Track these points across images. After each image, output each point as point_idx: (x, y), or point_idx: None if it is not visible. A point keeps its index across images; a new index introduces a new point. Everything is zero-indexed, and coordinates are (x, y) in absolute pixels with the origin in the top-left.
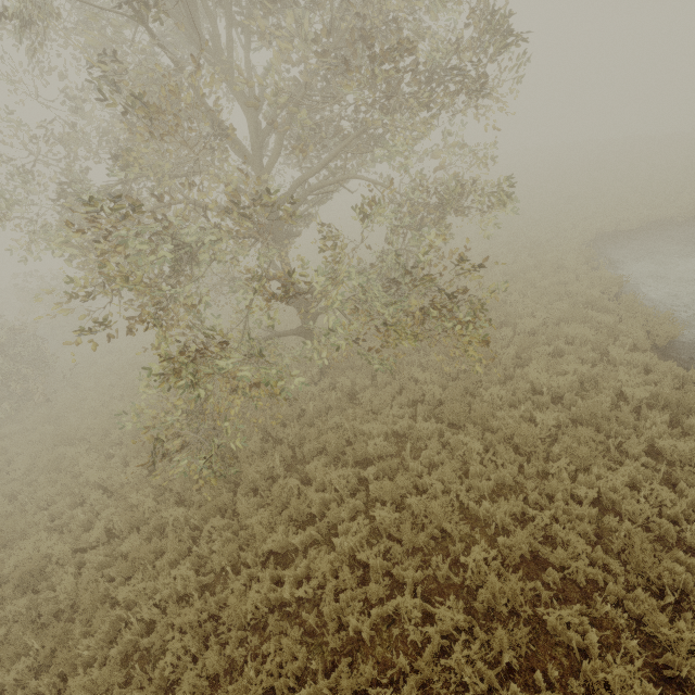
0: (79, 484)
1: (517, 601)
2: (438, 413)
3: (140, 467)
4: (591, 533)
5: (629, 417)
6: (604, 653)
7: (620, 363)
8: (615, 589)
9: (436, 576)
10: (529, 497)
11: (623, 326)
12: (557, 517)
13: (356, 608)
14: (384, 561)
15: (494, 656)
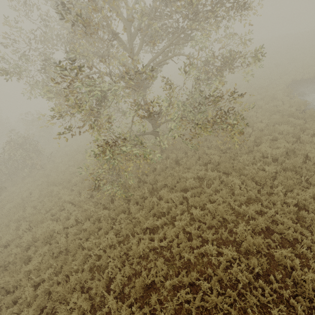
0: (61, 202)
1: (260, 247)
2: (217, 168)
3: (86, 194)
4: (294, 219)
5: (312, 167)
6: (303, 268)
7: (306, 142)
8: (306, 242)
9: (221, 237)
10: (263, 204)
11: (307, 125)
12: (277, 212)
13: (187, 250)
14: (198, 231)
15: (250, 269)
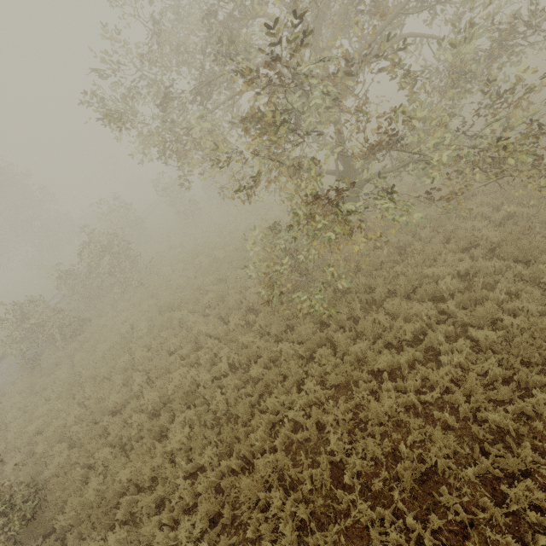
0: (192, 336)
1: None
2: (497, 253)
3: (237, 319)
4: None
5: None
6: None
7: None
8: None
9: None
10: None
11: None
12: None
13: (487, 408)
14: (503, 370)
15: None
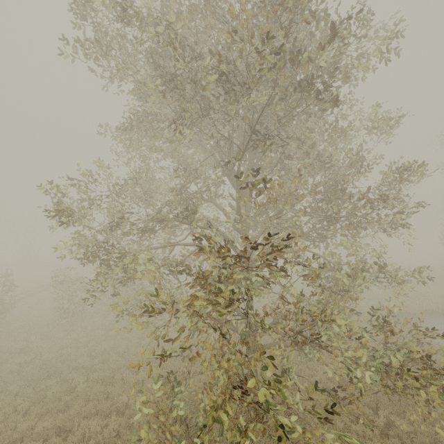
0: None
1: None
2: None
3: None
4: None
5: None
6: None
7: None
8: None
9: None
10: None
11: None
12: None
13: None
14: None
15: None
